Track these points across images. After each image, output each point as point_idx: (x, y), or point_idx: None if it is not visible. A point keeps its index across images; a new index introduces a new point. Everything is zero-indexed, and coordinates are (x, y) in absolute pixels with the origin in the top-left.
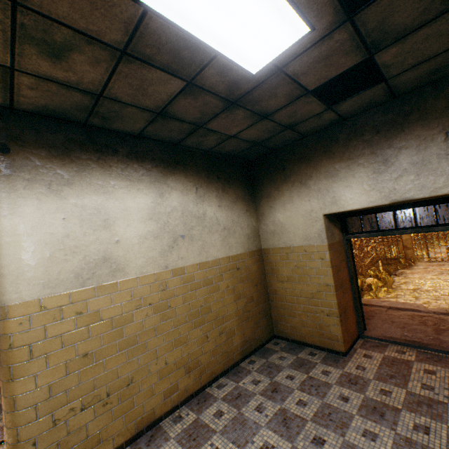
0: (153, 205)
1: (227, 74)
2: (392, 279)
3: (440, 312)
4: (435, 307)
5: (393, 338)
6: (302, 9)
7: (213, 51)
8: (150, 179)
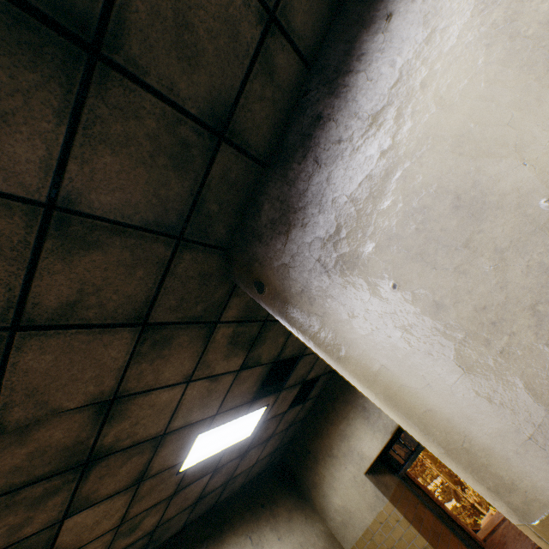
0: None
1: (235, 447)
2: None
3: None
4: None
5: None
6: (258, 407)
7: (224, 449)
8: None
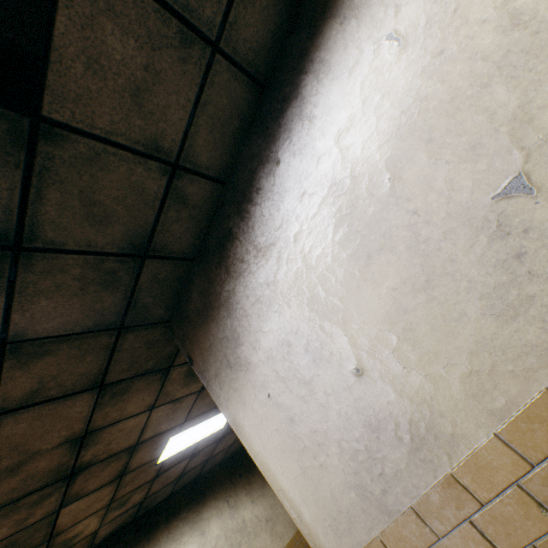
0: (200, 547)
1: (210, 437)
2: None
3: None
4: None
5: None
6: None
7: (198, 441)
8: (190, 525)
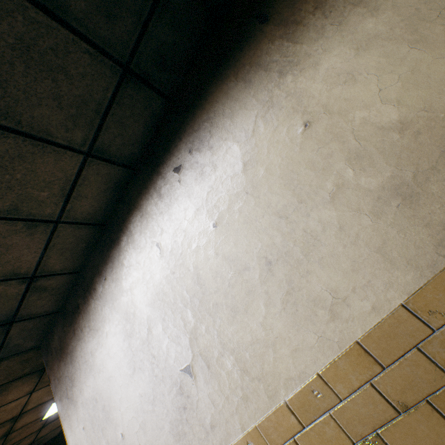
0: None
1: None
2: None
3: None
4: None
5: None
6: None
7: None
8: None
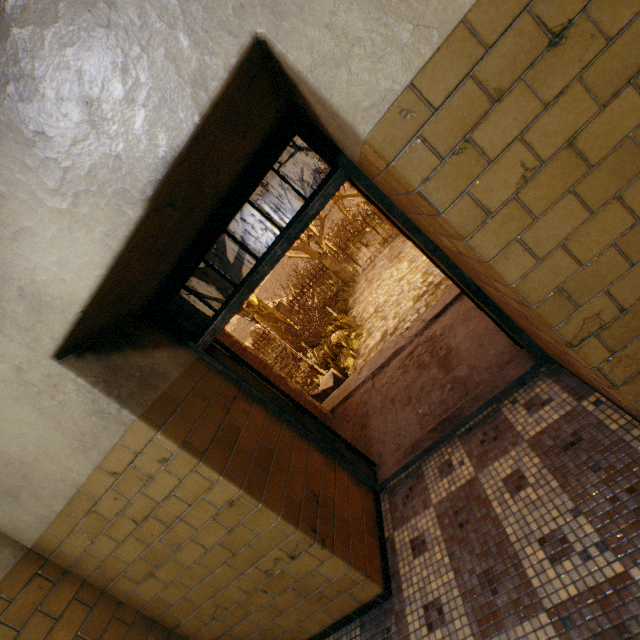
0: None
1: None
2: (351, 317)
3: (421, 329)
4: (405, 314)
5: (417, 446)
6: None
7: None
8: None
